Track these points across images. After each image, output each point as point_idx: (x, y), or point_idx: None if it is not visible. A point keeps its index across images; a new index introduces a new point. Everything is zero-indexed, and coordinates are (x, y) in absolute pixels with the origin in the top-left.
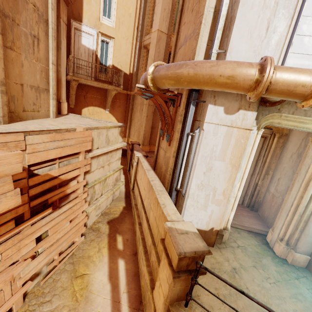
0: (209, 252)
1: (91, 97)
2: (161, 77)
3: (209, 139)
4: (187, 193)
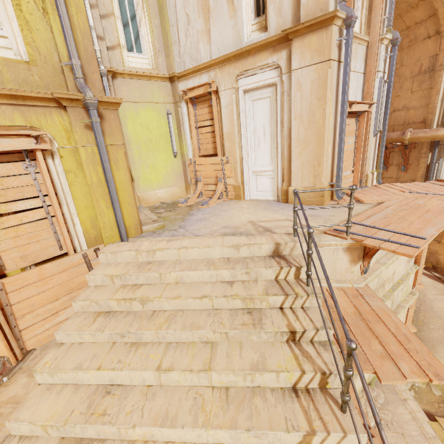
0: None
1: None
2: (419, 138)
3: None
4: None
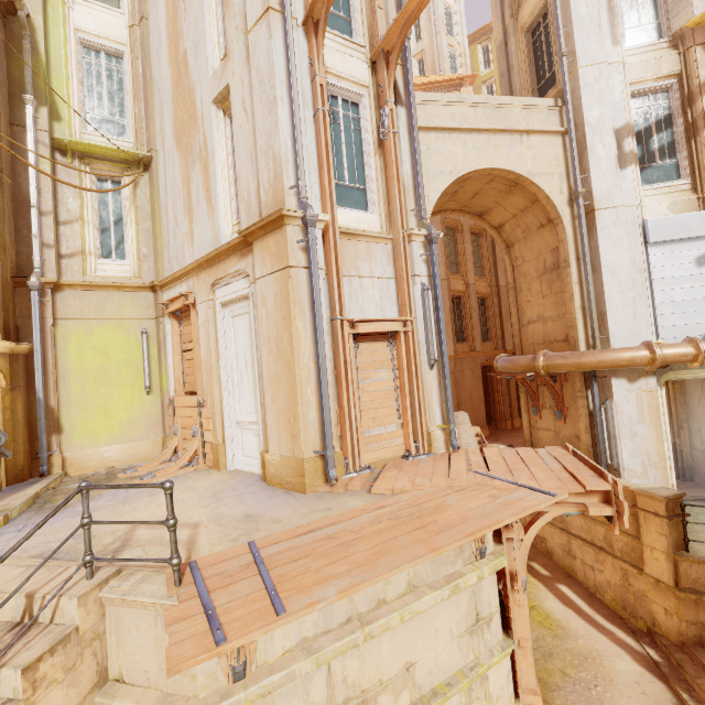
0: (684, 494)
1: None
2: (558, 366)
3: (623, 407)
4: (620, 465)
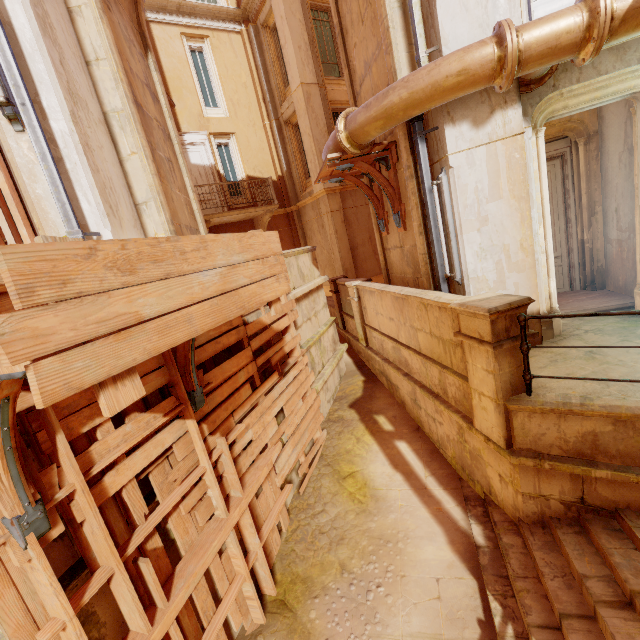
0: (530, 299)
1: None
2: (361, 125)
3: (465, 177)
4: (464, 274)
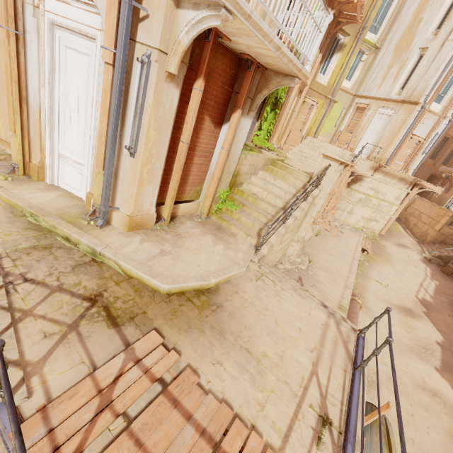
0: None
1: None
2: None
3: None
4: (451, 208)
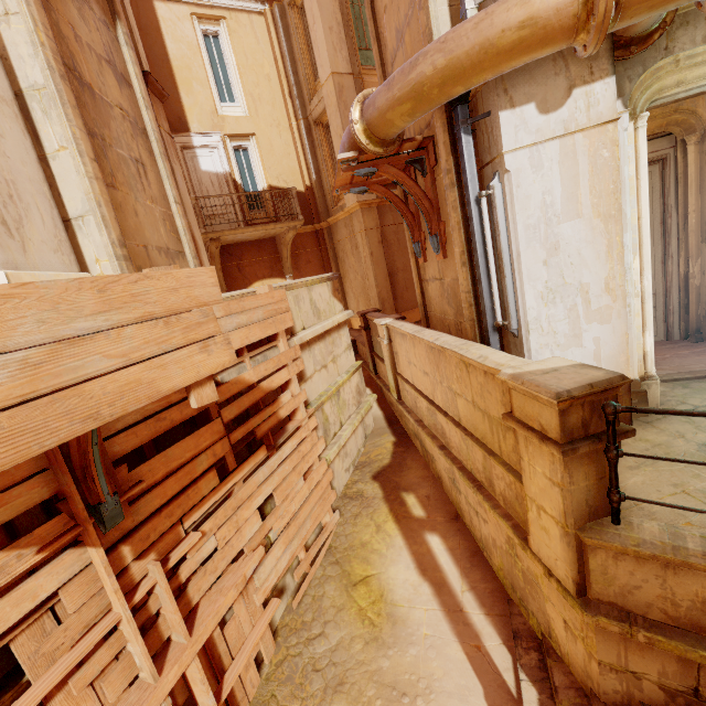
0: (624, 378)
1: (251, 263)
2: (381, 111)
3: (528, 185)
4: (523, 323)
